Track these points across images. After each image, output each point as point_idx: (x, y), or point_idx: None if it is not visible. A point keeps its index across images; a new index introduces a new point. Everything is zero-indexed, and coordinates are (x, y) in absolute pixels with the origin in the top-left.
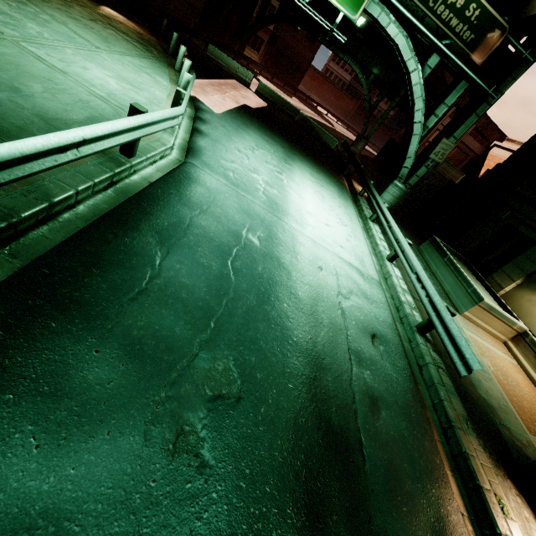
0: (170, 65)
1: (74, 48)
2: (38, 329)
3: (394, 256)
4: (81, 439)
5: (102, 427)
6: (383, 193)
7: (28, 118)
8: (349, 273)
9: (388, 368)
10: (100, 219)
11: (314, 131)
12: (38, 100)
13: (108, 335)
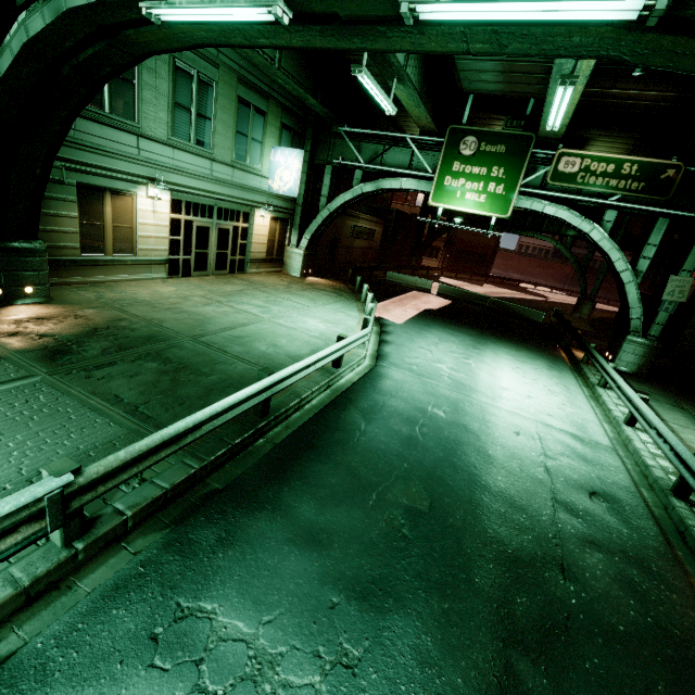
0: (357, 300)
1: (297, 312)
2: (305, 457)
3: (631, 418)
4: (332, 506)
5: (342, 504)
6: (619, 353)
7: (283, 358)
8: (559, 438)
9: (613, 523)
10: (325, 406)
11: (511, 311)
12: (285, 348)
13: (339, 463)
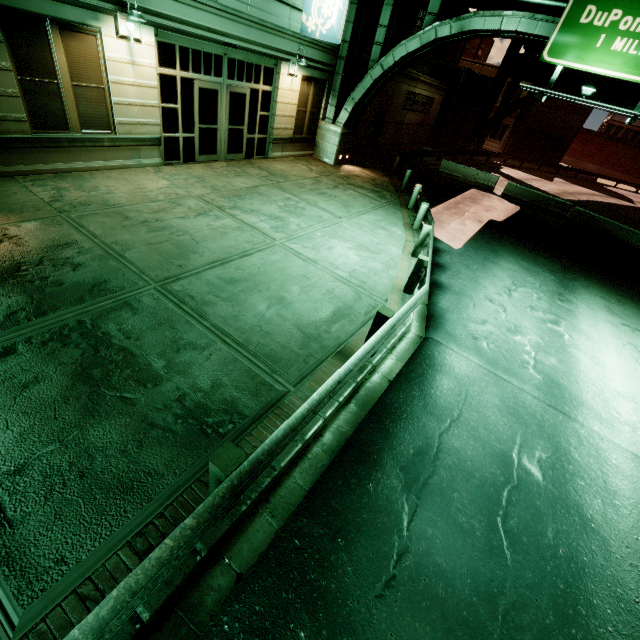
0: (403, 205)
1: (322, 228)
2: None
3: None
4: None
5: None
6: None
7: (289, 331)
8: None
9: None
10: (343, 450)
11: (600, 229)
12: (296, 306)
13: None
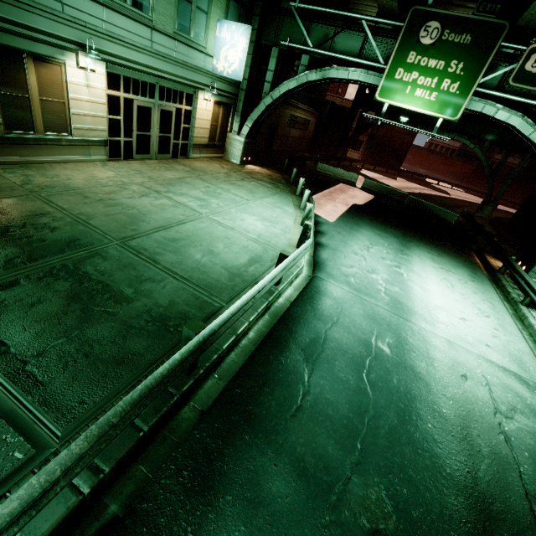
0: (292, 193)
1: (235, 207)
2: (239, 441)
3: None
4: None
5: None
6: (534, 266)
7: (219, 271)
8: (505, 381)
9: None
10: (263, 341)
11: (427, 210)
12: (222, 256)
13: (280, 450)
